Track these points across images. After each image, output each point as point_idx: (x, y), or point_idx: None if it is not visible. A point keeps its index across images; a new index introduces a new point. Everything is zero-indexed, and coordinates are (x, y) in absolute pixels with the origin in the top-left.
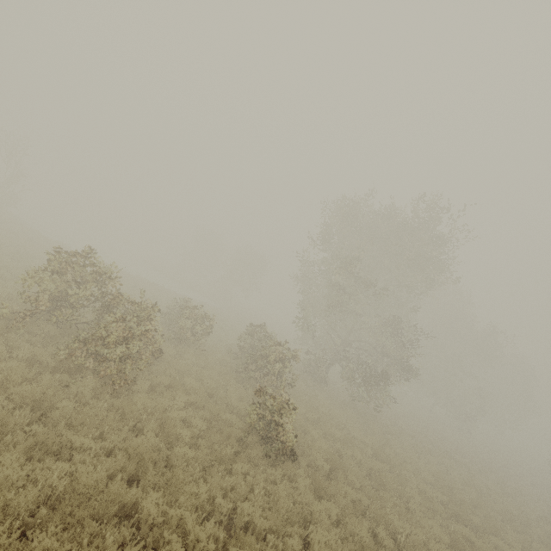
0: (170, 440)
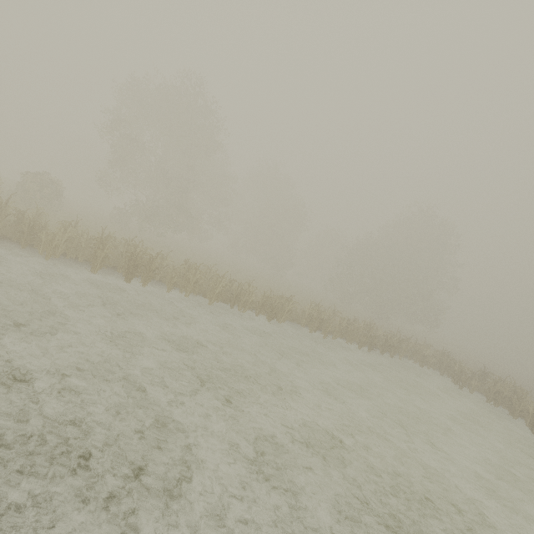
0: None
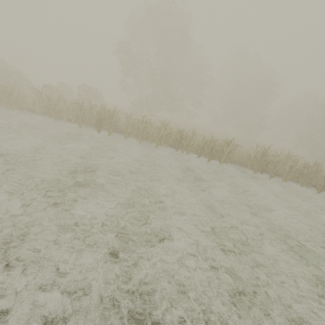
0: None
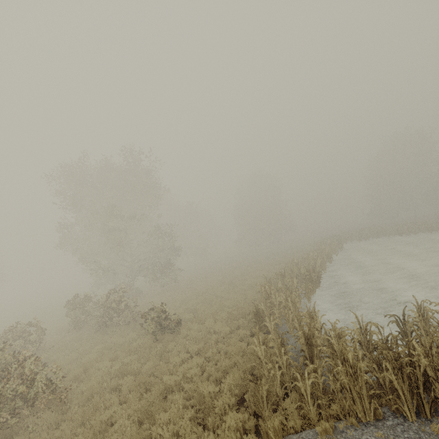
0: (135, 372)
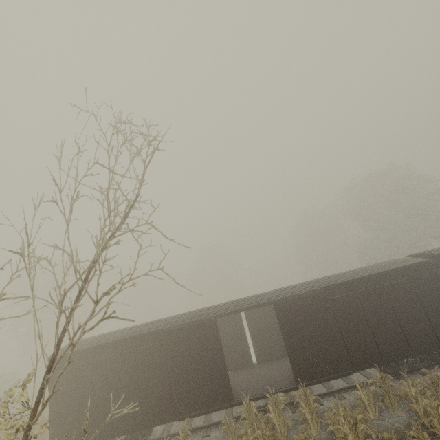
0: None
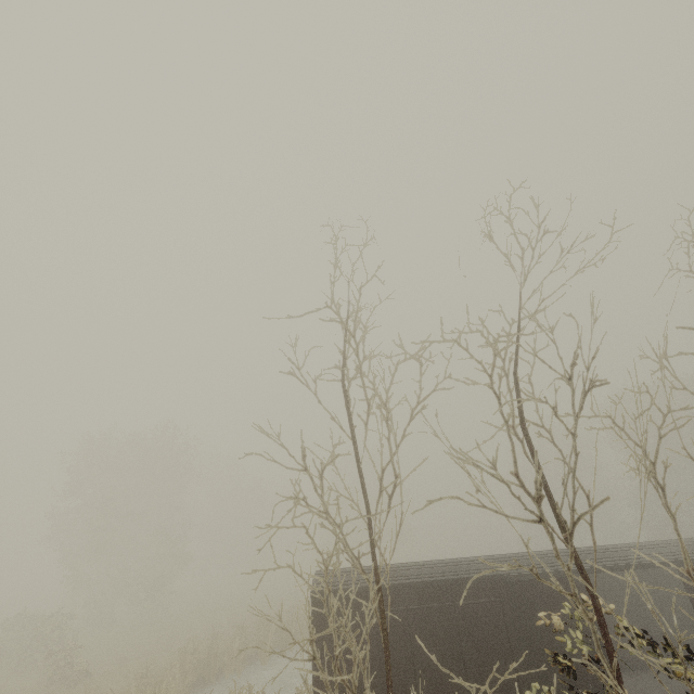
0: None
